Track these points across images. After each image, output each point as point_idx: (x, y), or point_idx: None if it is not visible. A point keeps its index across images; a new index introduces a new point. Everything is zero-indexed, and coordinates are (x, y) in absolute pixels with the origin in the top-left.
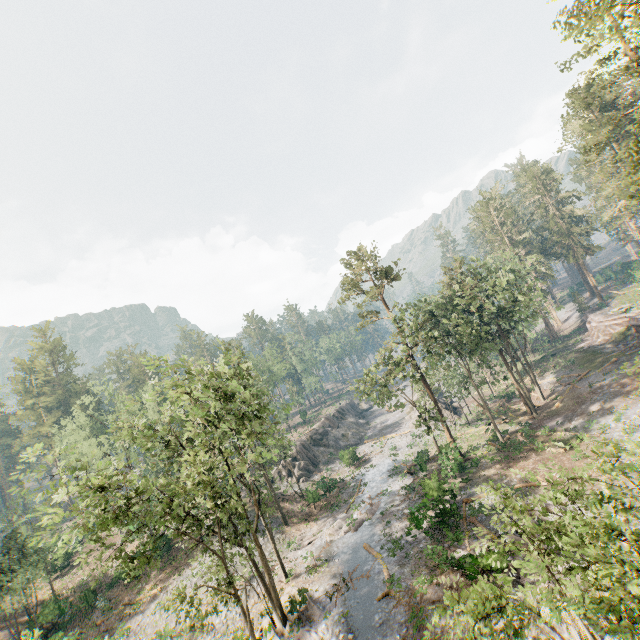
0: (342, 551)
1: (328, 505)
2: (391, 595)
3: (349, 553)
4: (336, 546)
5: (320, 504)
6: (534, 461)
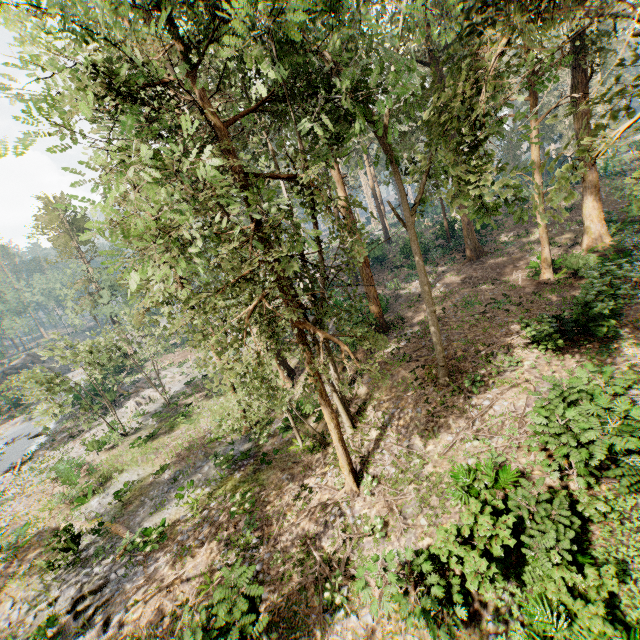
0: (14, 433)
1: (13, 416)
2: (42, 435)
3: (20, 431)
4: (10, 432)
5: (4, 418)
6: (175, 355)
